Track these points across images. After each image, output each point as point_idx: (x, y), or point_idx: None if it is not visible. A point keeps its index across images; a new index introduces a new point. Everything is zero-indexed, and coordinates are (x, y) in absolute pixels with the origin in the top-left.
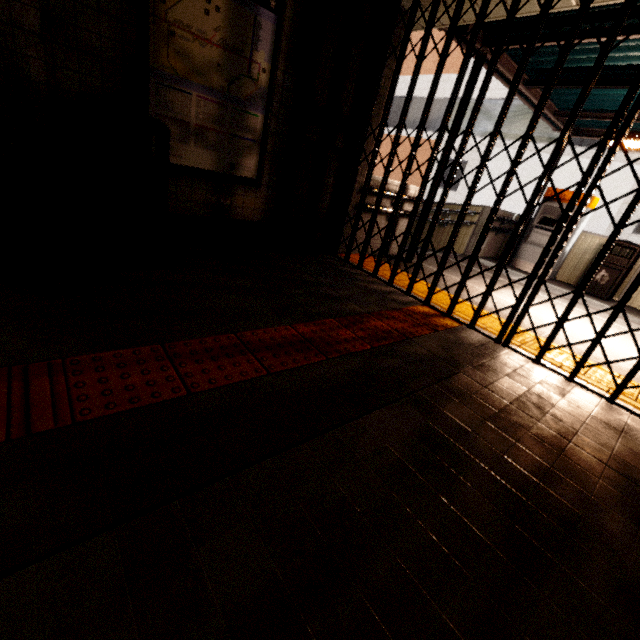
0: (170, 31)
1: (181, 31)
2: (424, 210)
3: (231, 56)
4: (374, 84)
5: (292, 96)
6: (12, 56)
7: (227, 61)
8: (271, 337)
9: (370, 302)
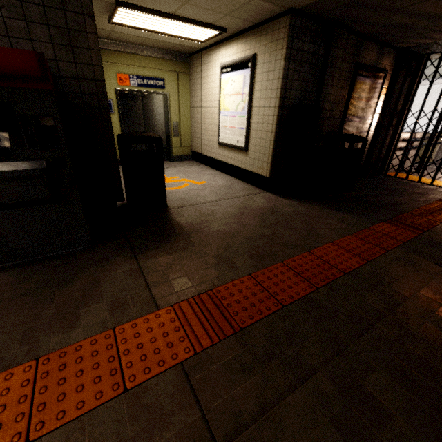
0: (353, 101)
1: (355, 100)
2: (428, 144)
3: (366, 102)
4: (413, 93)
5: (380, 109)
6: (321, 127)
7: (365, 105)
8: (430, 208)
9: (436, 193)
